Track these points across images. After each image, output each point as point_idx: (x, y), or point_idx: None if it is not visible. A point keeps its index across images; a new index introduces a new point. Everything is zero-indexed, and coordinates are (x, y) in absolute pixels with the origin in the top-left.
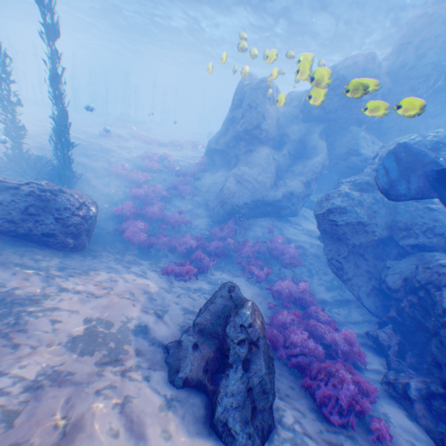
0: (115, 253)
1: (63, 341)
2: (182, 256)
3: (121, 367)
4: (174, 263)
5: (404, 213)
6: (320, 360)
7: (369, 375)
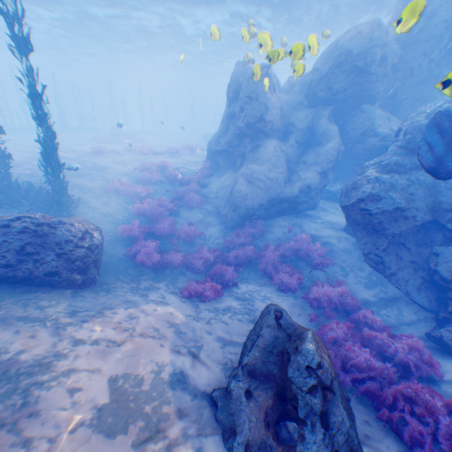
0: (129, 281)
1: (86, 420)
2: (201, 271)
3: (165, 442)
4: (195, 282)
5: (446, 191)
6: (390, 381)
7: (449, 389)
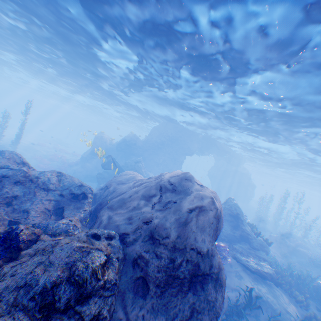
0: None
1: None
2: None
3: None
4: None
5: None
6: None
7: None
